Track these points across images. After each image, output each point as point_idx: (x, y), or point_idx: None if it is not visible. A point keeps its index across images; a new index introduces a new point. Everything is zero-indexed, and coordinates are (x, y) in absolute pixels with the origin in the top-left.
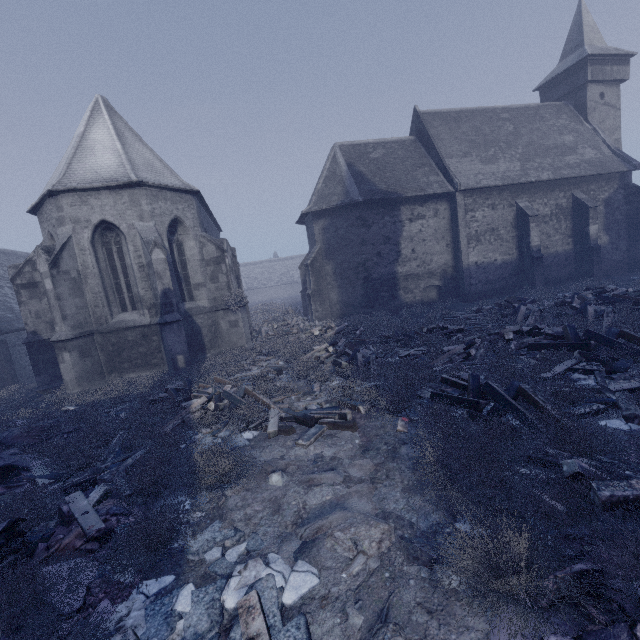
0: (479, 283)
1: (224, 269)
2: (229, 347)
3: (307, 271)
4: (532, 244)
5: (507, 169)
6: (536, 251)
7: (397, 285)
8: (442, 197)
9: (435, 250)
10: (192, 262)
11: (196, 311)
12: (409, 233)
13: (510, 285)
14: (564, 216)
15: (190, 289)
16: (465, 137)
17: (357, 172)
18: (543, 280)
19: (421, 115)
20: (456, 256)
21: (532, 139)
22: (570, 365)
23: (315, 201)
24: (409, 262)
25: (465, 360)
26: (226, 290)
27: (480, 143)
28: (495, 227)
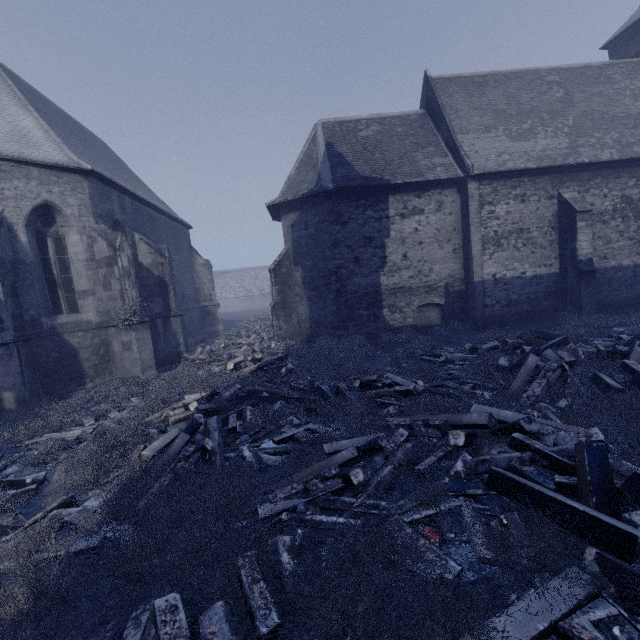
0: (497, 304)
1: (117, 273)
2: (123, 375)
3: (271, 278)
4: (579, 252)
5: (548, 146)
6: (585, 262)
7: (381, 301)
8: (449, 185)
9: (436, 256)
10: (76, 262)
11: (72, 327)
12: (400, 233)
13: (544, 308)
14: (634, 213)
15: (74, 297)
16: (491, 106)
17: (336, 153)
18: (595, 304)
19: (432, 80)
20: (466, 265)
21: (591, 107)
22: (561, 612)
23: (284, 191)
24: (398, 271)
25: (347, 487)
26: (120, 301)
27: (511, 114)
28: (525, 227)
